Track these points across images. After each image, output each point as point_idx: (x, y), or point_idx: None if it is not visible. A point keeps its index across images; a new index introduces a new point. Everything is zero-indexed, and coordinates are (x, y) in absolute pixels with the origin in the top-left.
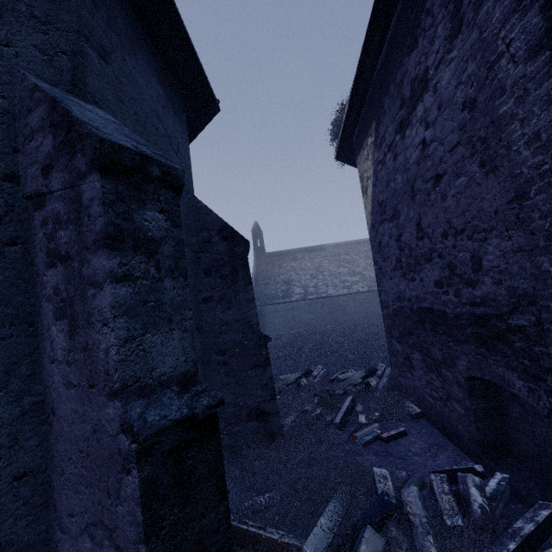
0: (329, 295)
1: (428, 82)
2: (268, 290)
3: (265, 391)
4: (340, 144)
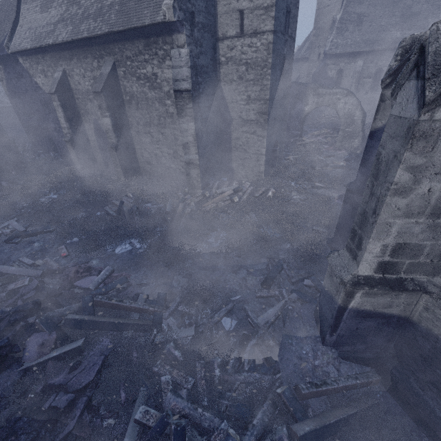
0: None
1: (24, 77)
2: None
3: None
4: None
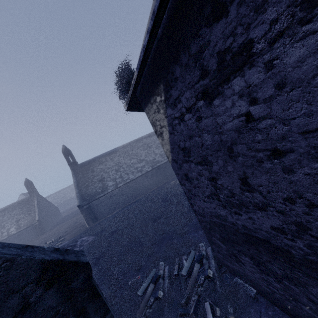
0: (131, 180)
1: (253, 56)
2: (90, 190)
3: None
4: (129, 101)
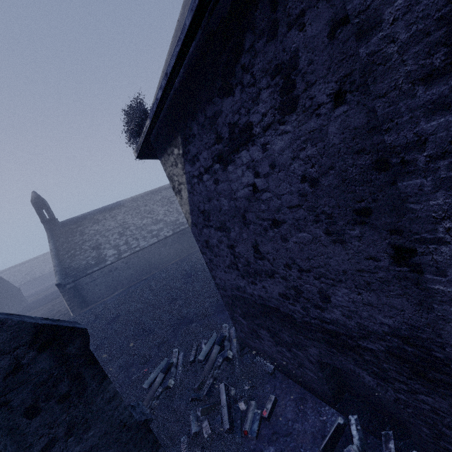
0: (142, 248)
1: (253, 136)
2: (77, 262)
3: None
4: (141, 148)
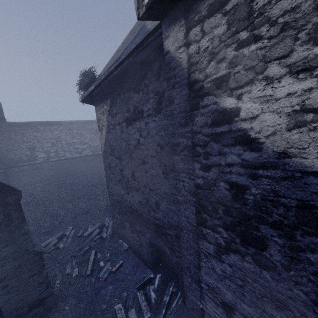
0: (66, 158)
1: (143, 117)
2: (13, 155)
3: (42, 286)
4: (85, 97)
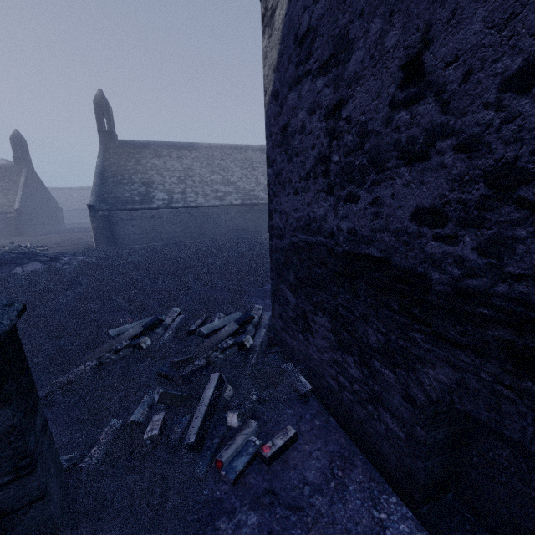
0: (198, 205)
1: None
2: (120, 191)
3: None
4: None
